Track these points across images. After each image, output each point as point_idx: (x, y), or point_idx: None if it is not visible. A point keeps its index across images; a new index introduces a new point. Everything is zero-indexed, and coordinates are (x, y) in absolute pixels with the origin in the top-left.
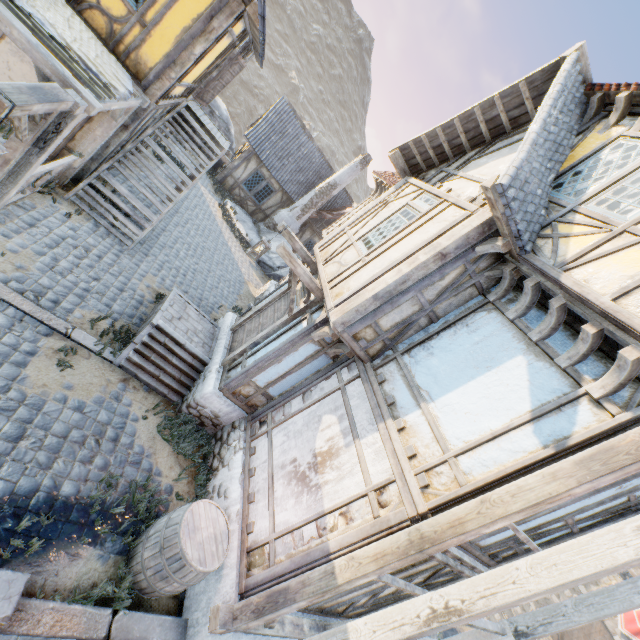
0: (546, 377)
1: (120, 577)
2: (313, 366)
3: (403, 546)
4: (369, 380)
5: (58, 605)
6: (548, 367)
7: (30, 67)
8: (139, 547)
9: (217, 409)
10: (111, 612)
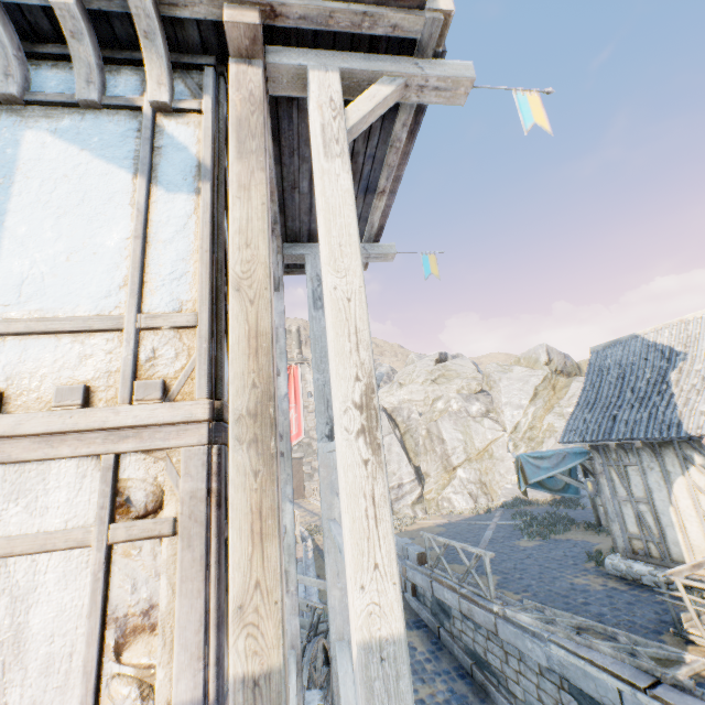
0: (96, 130)
1: None
2: None
3: (258, 461)
4: None
5: None
6: (82, 118)
7: None
8: None
9: None
10: None
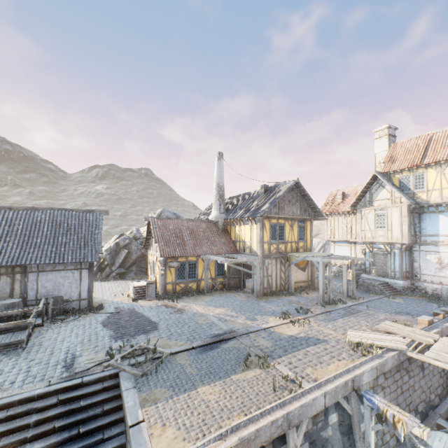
0: (447, 214)
1: None
2: (406, 256)
3: None
4: (423, 244)
5: None
6: (445, 213)
7: (298, 272)
8: (447, 299)
9: (406, 284)
10: None
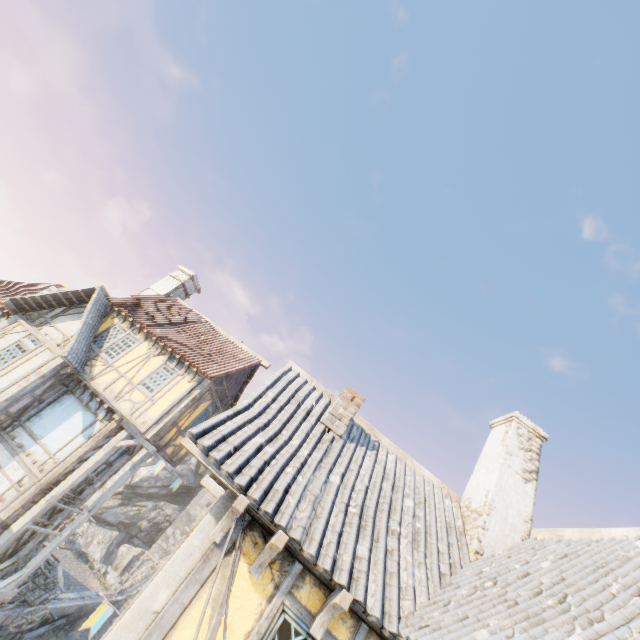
0: (89, 417)
1: None
2: None
3: (34, 491)
4: (6, 440)
5: None
6: (90, 413)
7: None
8: None
9: None
10: None
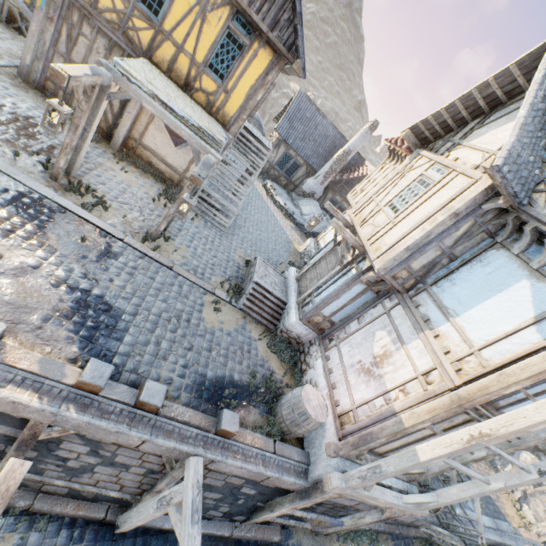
0: (545, 293)
1: (271, 425)
2: (362, 299)
3: (447, 404)
4: (407, 306)
5: (251, 432)
6: None
7: (165, 135)
8: (278, 409)
9: (299, 332)
10: (273, 440)
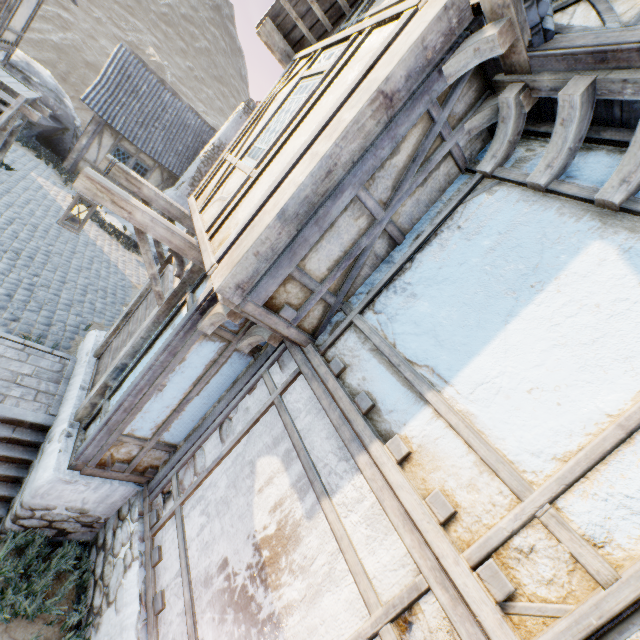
0: None
1: None
2: (224, 376)
3: None
4: (318, 375)
5: None
6: None
7: None
8: None
9: (77, 502)
10: None
